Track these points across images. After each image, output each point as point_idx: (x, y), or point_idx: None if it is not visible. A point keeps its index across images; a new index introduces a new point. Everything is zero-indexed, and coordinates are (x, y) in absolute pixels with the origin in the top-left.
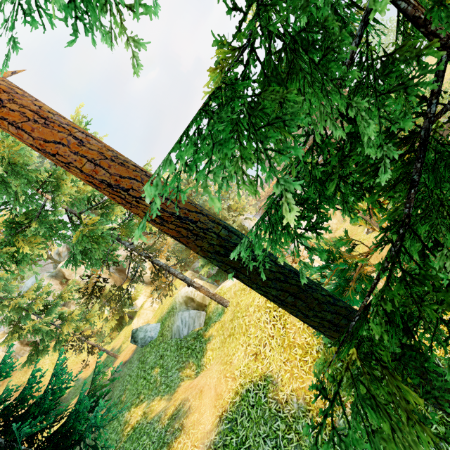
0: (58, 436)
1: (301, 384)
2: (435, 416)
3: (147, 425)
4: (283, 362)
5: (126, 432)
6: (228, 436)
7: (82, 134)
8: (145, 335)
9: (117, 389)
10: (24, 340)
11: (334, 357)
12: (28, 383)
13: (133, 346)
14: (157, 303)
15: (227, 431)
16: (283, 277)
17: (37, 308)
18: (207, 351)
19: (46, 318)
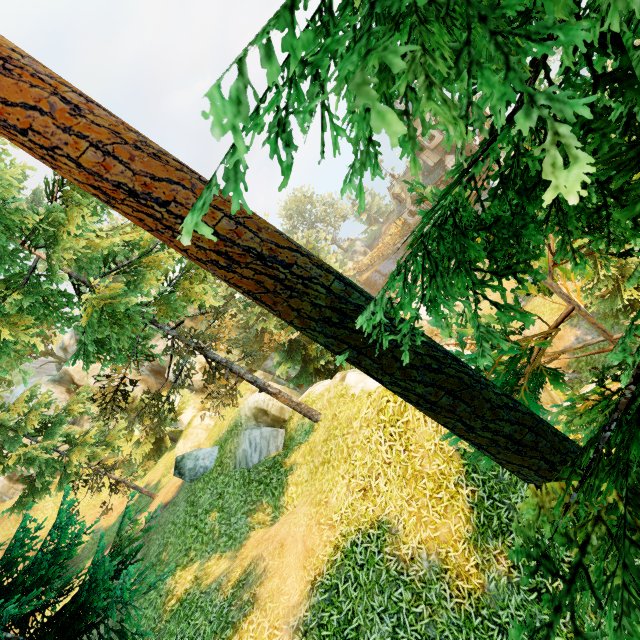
0: (65, 616)
1: (434, 532)
2: None
3: (200, 596)
4: (406, 501)
5: (170, 607)
6: (325, 611)
7: (79, 97)
8: (195, 464)
9: (154, 543)
10: (14, 475)
11: (573, 499)
12: (16, 539)
13: (177, 481)
14: (213, 418)
15: (324, 604)
16: (436, 363)
17: (31, 427)
18: (288, 486)
19: (45, 442)
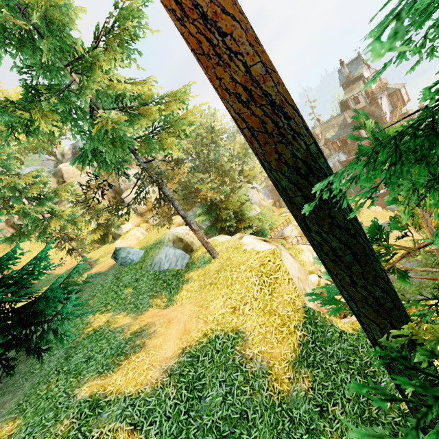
0: (24, 311)
1: (270, 349)
2: (383, 420)
3: (108, 332)
4: (259, 324)
5: (87, 331)
6: (186, 368)
7: None
8: (127, 255)
9: (86, 292)
10: (9, 221)
11: None
12: (7, 256)
13: (110, 263)
14: (143, 234)
15: (187, 363)
16: (354, 230)
17: (31, 194)
18: (182, 290)
19: (37, 207)
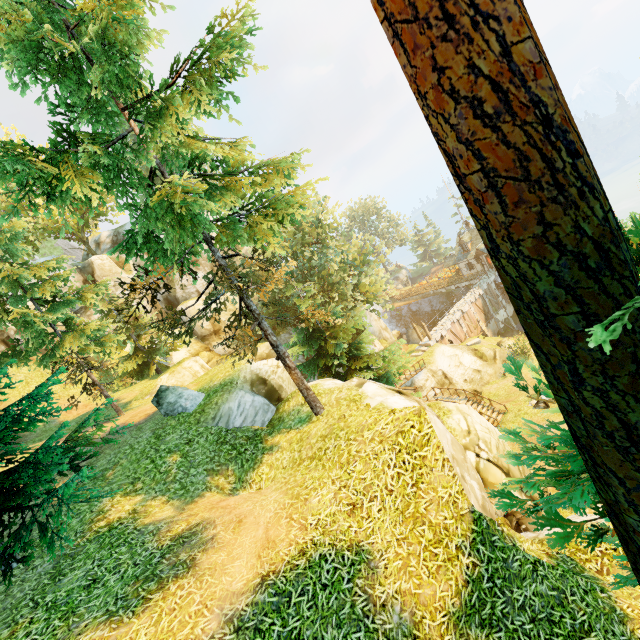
0: None
1: (416, 587)
2: None
3: (133, 532)
4: (397, 539)
5: (97, 527)
6: (268, 616)
7: None
8: (176, 400)
9: (105, 457)
10: (2, 334)
11: None
12: None
13: (149, 409)
14: (203, 368)
15: (269, 607)
16: None
17: (41, 294)
18: (261, 464)
19: (48, 314)
